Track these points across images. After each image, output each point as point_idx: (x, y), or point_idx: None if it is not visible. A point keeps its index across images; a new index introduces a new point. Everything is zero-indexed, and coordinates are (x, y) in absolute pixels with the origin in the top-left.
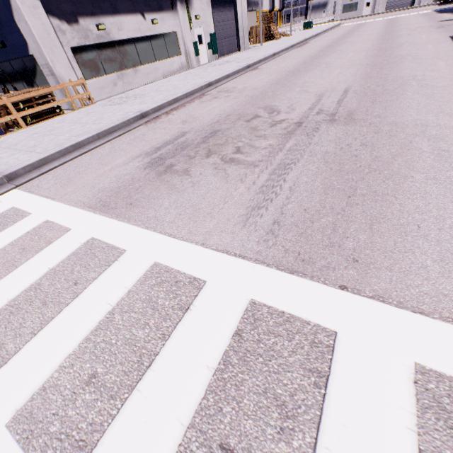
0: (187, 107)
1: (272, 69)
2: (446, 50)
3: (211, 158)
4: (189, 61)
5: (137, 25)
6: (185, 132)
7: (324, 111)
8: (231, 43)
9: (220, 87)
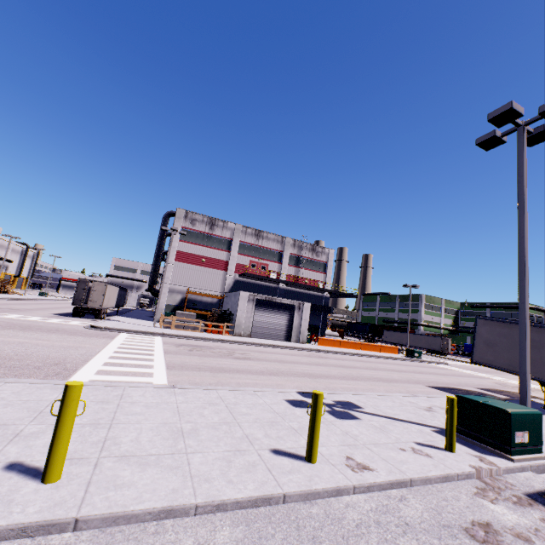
0: None
1: None
2: None
3: None
4: None
5: None
6: None
7: (11, 308)
8: None
9: None
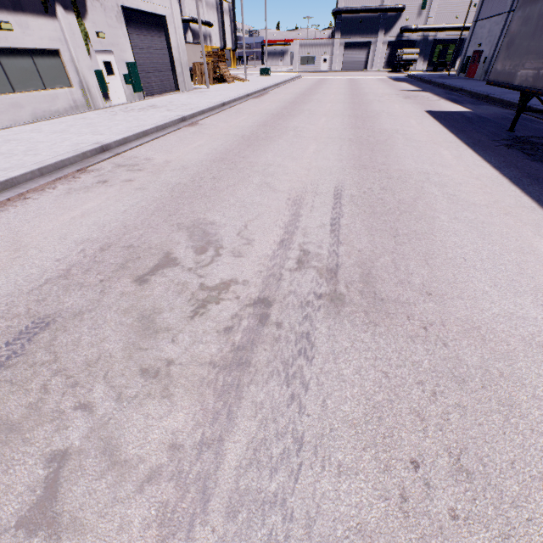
0: (28, 203)
1: (219, 129)
2: (436, 131)
3: None
4: (89, 97)
5: None
6: None
7: (312, 257)
8: (165, 80)
9: (124, 154)
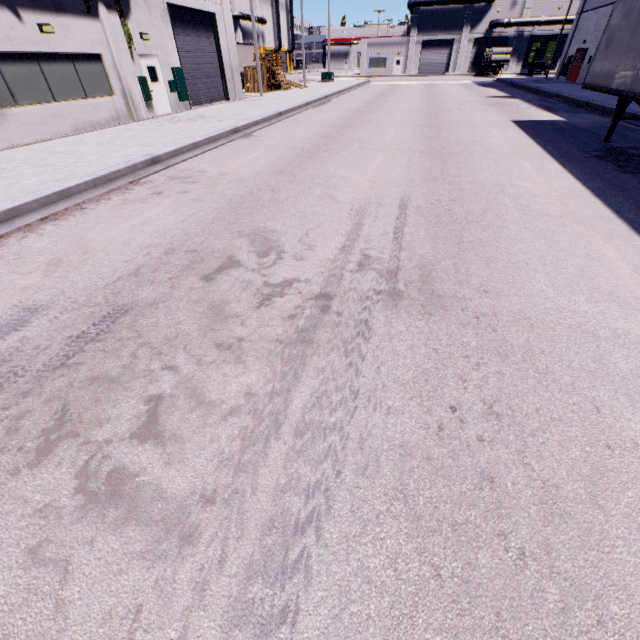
0: (86, 213)
1: (276, 141)
2: (519, 142)
3: (48, 471)
4: (132, 107)
5: (1, 29)
6: (32, 309)
7: (373, 260)
8: (213, 87)
9: (176, 167)
